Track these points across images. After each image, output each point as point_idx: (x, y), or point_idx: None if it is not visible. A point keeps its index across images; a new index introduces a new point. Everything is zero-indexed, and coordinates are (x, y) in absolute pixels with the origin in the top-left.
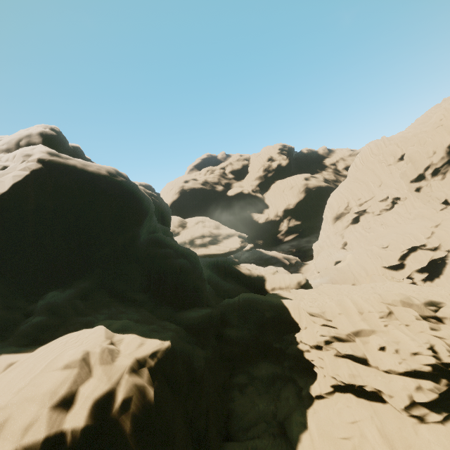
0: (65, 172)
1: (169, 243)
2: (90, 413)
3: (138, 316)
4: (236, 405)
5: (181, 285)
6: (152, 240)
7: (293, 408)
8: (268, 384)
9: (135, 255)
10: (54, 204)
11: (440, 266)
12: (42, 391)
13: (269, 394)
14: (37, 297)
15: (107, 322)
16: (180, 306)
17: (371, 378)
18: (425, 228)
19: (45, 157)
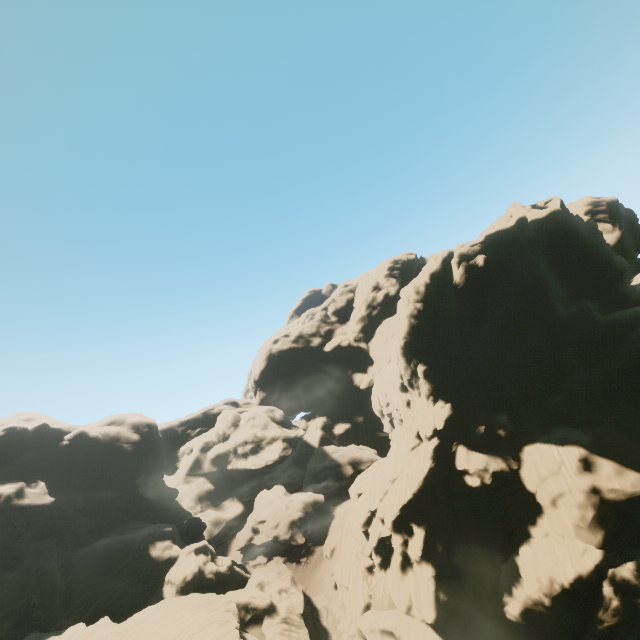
0: None
1: (25, 561)
2: None
3: None
4: None
5: None
6: (19, 555)
7: None
8: None
9: None
10: None
11: (391, 549)
12: None
13: None
14: None
15: None
16: None
17: None
18: (383, 482)
19: None
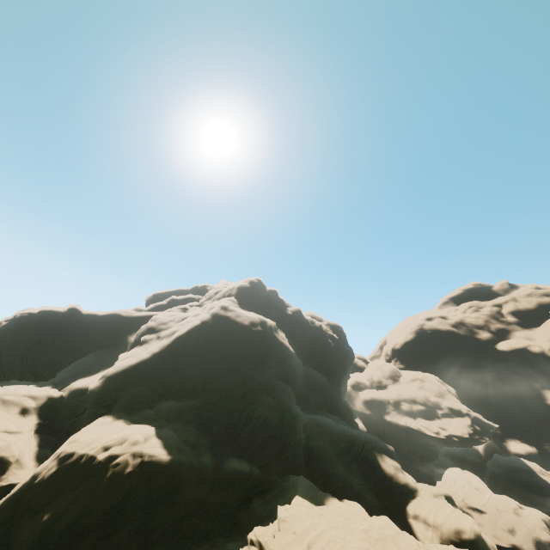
0: (221, 322)
1: (278, 393)
2: (106, 457)
3: (194, 438)
4: None
5: (252, 435)
6: (270, 385)
7: None
8: None
9: (241, 394)
10: (204, 343)
11: None
12: (107, 439)
13: None
14: (166, 400)
15: (167, 429)
16: (241, 453)
17: None
18: None
19: (217, 310)
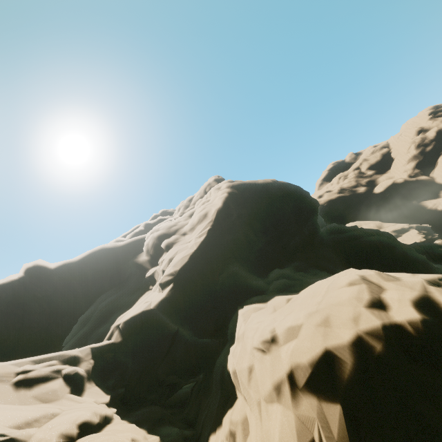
0: (245, 188)
1: (350, 228)
2: (417, 310)
3: None
4: None
5: (392, 259)
6: (329, 230)
7: None
8: None
9: (322, 242)
10: (247, 210)
11: None
12: (344, 298)
13: None
14: (264, 276)
15: None
16: None
17: None
18: None
19: (229, 184)
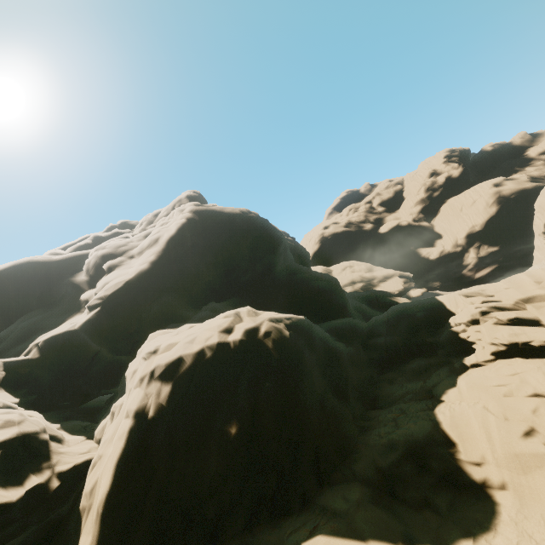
0: (208, 216)
1: (305, 270)
2: (243, 335)
3: None
4: (383, 390)
5: (319, 302)
6: (289, 270)
7: (443, 378)
8: (419, 372)
9: (273, 281)
10: (204, 241)
11: None
12: (213, 326)
13: (420, 378)
14: (201, 308)
15: None
16: (321, 321)
17: (540, 333)
18: None
19: (193, 207)
